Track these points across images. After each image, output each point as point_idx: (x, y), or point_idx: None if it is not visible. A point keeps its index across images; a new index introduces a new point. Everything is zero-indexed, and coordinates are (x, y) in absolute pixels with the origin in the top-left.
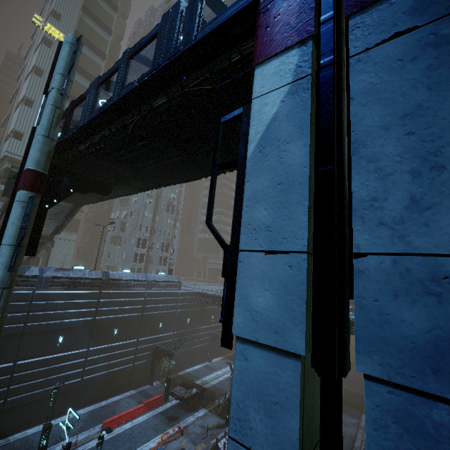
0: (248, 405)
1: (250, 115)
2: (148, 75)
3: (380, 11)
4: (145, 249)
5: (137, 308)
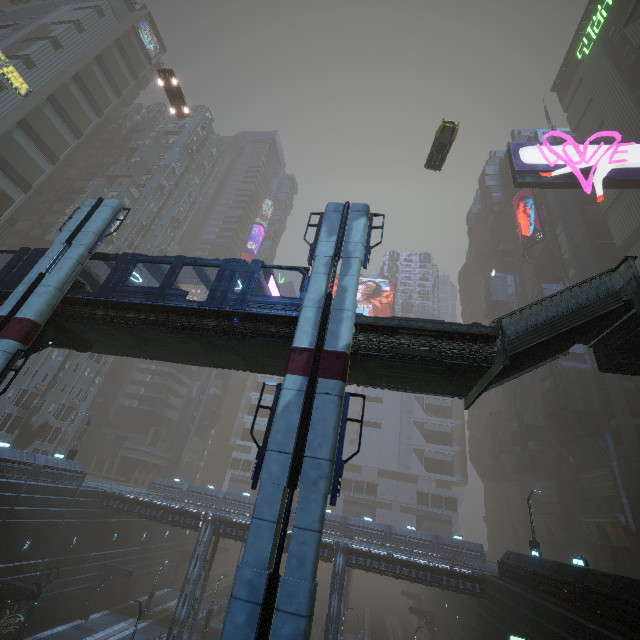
0: (263, 505)
1: (281, 392)
2: (209, 307)
3: (326, 382)
4: (28, 410)
5: (0, 510)
